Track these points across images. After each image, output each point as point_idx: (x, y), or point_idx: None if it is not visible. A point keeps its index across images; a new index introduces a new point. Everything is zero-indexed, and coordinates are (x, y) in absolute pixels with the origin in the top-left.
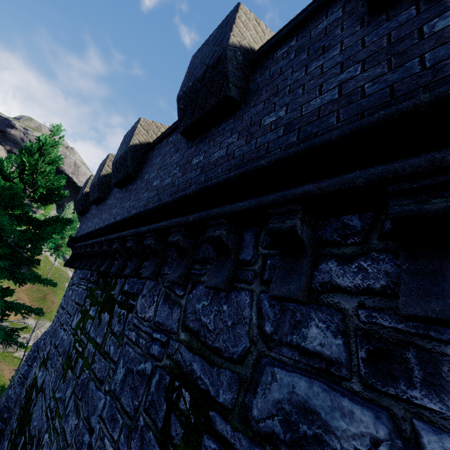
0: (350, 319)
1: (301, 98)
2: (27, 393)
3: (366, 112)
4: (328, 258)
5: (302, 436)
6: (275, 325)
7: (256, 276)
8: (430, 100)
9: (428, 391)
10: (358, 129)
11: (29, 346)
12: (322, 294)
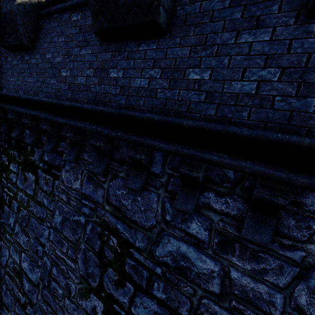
0: (214, 225)
1: (226, 71)
2: None
3: (269, 123)
4: (210, 190)
5: (181, 266)
6: (172, 217)
7: (163, 186)
8: (308, 146)
9: (239, 259)
10: (260, 139)
11: None
12: (202, 209)
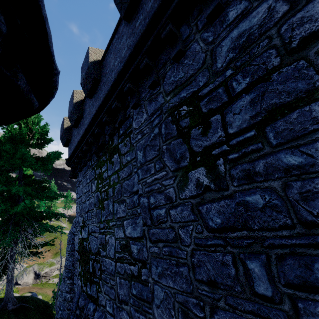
0: None
1: None
2: (79, 250)
3: None
4: None
5: (242, 43)
6: (213, 34)
7: (195, 33)
8: None
9: None
10: None
11: (57, 274)
12: (229, 0)
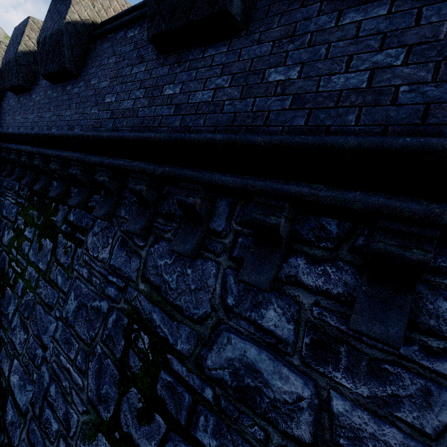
0: (304, 312)
1: (323, 63)
2: None
3: (391, 126)
4: (298, 254)
5: (246, 386)
6: (237, 300)
7: (226, 250)
8: None
9: (347, 375)
10: (376, 149)
11: None
12: (285, 285)
